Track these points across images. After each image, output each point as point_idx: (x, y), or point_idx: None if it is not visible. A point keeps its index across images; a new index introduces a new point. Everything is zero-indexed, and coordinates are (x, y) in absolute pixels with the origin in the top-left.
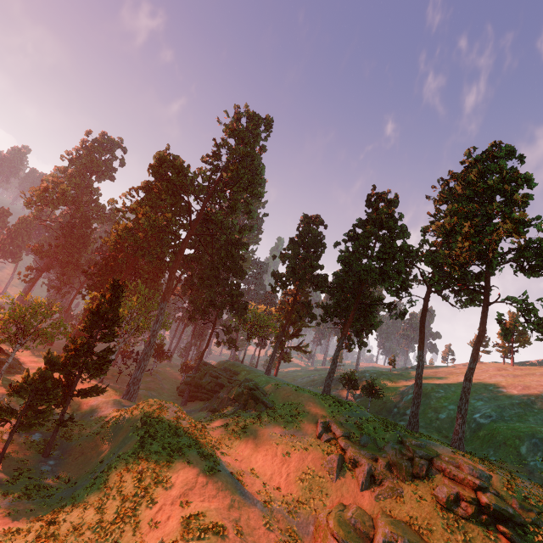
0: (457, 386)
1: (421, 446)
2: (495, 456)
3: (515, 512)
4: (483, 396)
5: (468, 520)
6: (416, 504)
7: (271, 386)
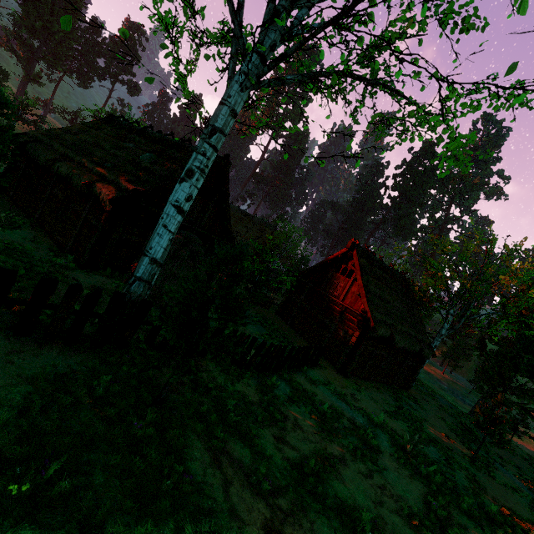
0: None
1: None
2: None
3: None
4: None
5: None
6: None
7: None
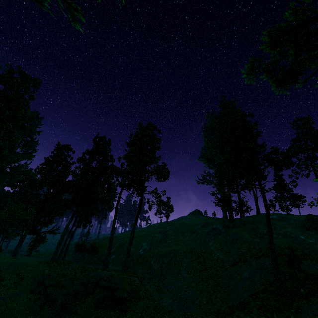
0: (139, 237)
1: (94, 276)
2: (141, 269)
3: (128, 295)
4: (147, 240)
5: (107, 309)
6: (83, 312)
7: (8, 264)
